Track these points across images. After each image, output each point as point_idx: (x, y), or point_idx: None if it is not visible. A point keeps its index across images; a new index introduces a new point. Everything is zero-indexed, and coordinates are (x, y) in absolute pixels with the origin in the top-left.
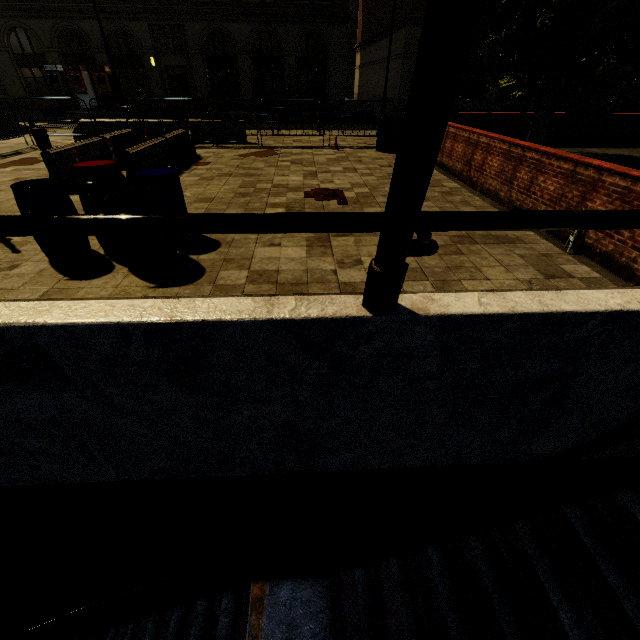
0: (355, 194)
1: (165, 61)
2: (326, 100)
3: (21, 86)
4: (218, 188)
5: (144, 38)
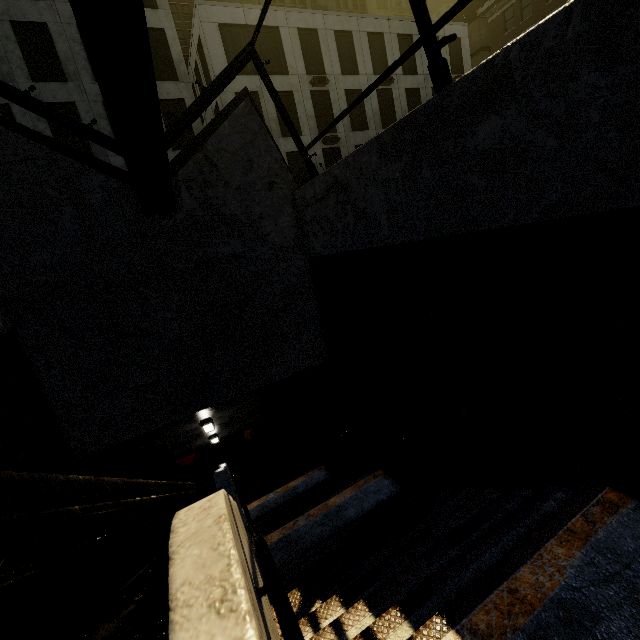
0: None
1: None
2: None
3: None
4: None
5: None
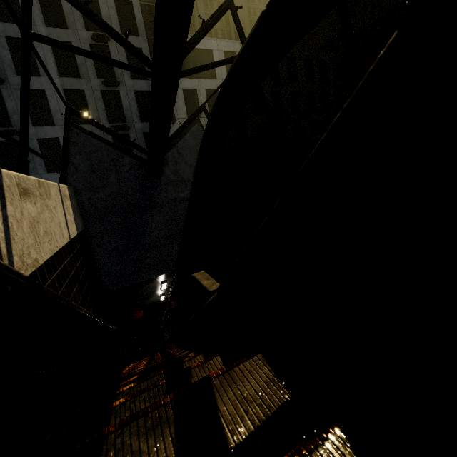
0: None
1: None
2: None
3: None
4: None
5: None
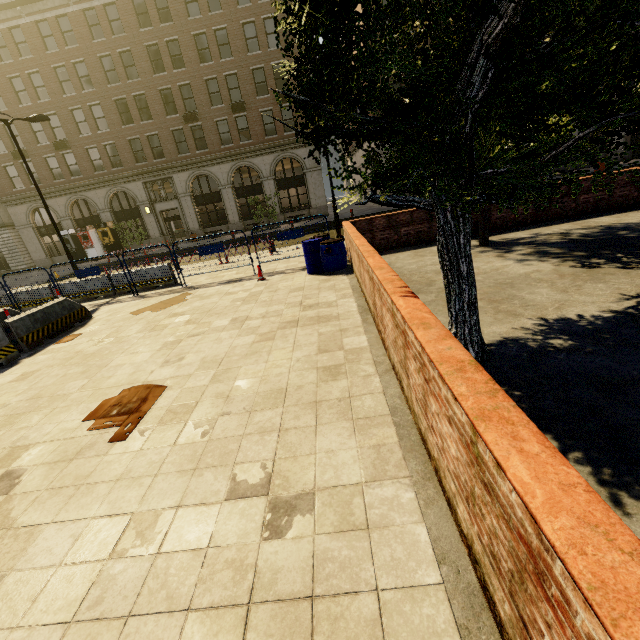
0: (175, 396)
1: (159, 207)
2: (309, 209)
3: (43, 251)
4: (0, 404)
5: (140, 194)
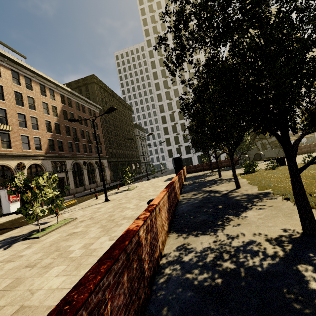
0: None
1: None
2: None
3: None
4: None
5: None
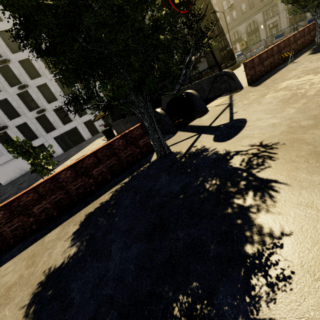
0: None
1: (268, 23)
2: None
3: (220, 58)
4: None
5: (260, 19)
